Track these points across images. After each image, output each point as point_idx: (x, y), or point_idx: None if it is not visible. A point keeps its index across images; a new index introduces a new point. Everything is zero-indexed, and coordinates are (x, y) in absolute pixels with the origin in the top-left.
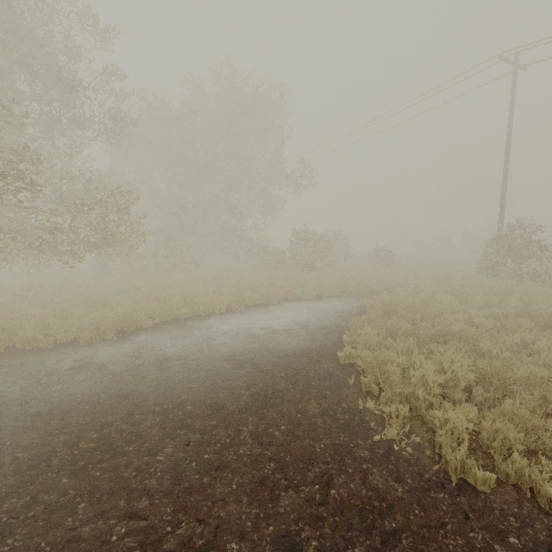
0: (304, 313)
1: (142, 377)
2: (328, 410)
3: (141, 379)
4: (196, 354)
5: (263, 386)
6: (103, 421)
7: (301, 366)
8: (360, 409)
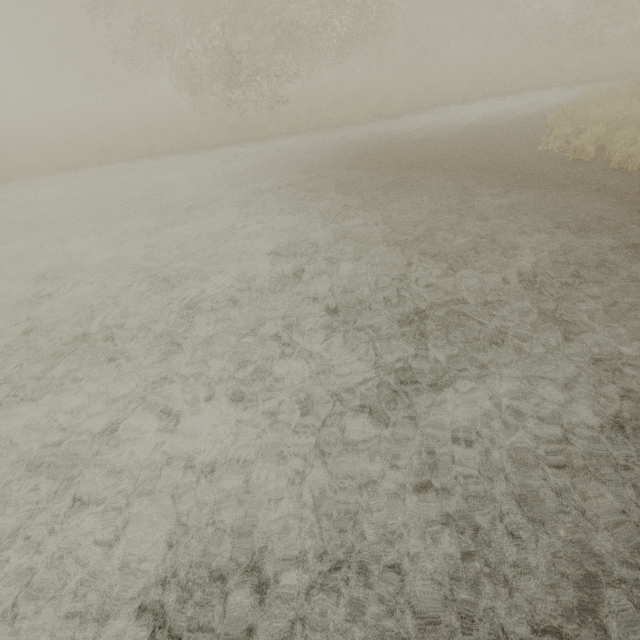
0: (545, 97)
1: (399, 134)
2: (517, 142)
3: (399, 134)
4: (433, 125)
5: (477, 135)
6: (385, 145)
7: (512, 127)
8: (541, 141)
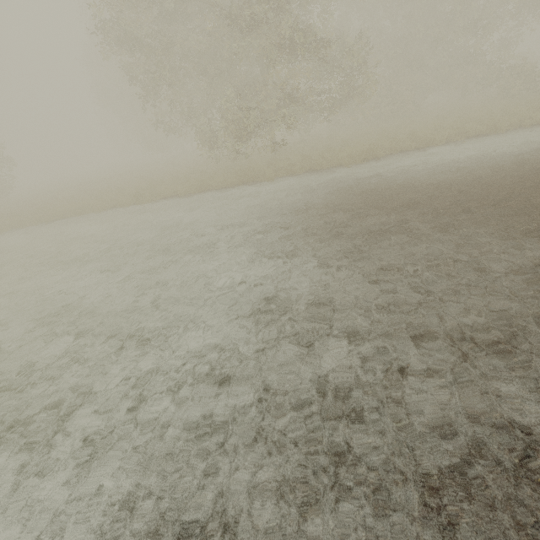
0: (536, 136)
1: (386, 176)
2: (519, 183)
3: (385, 176)
4: (419, 166)
5: (470, 176)
6: (372, 187)
7: (509, 166)
8: None
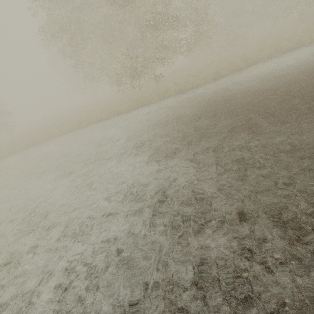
0: None
1: (229, 88)
2: None
3: (229, 89)
4: (251, 78)
5: (289, 80)
6: (221, 98)
7: None
8: None
